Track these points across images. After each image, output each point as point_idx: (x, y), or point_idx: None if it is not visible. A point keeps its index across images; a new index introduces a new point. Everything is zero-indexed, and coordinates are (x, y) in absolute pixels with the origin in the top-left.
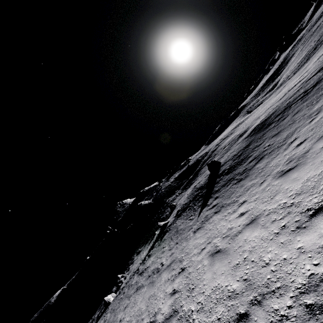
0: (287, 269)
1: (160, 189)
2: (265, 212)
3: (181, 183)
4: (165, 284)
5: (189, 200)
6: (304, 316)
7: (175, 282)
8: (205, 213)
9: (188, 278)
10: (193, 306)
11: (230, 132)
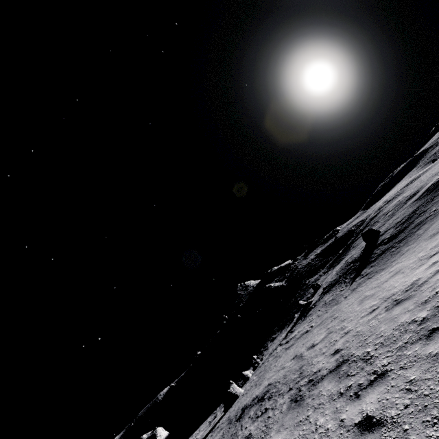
0: (405, 284)
1: (296, 268)
2: (407, 264)
3: (326, 261)
4: (318, 331)
5: (338, 275)
6: (403, 294)
7: (328, 325)
8: (357, 281)
9: (340, 318)
10: (344, 323)
11: (398, 192)
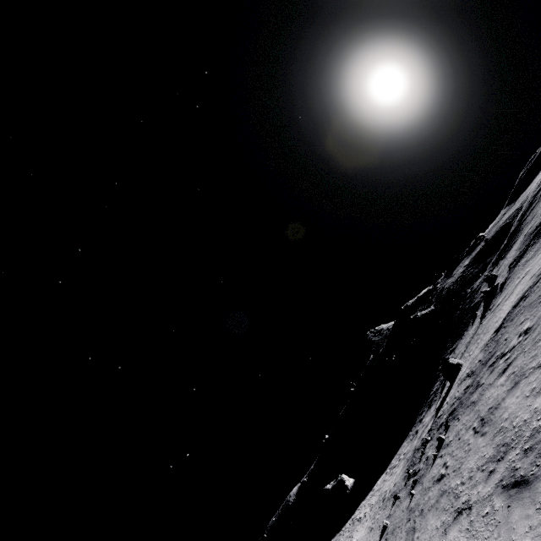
0: None
1: (442, 289)
2: None
3: (485, 263)
4: None
5: (524, 246)
6: None
7: None
8: None
9: None
10: None
11: None
